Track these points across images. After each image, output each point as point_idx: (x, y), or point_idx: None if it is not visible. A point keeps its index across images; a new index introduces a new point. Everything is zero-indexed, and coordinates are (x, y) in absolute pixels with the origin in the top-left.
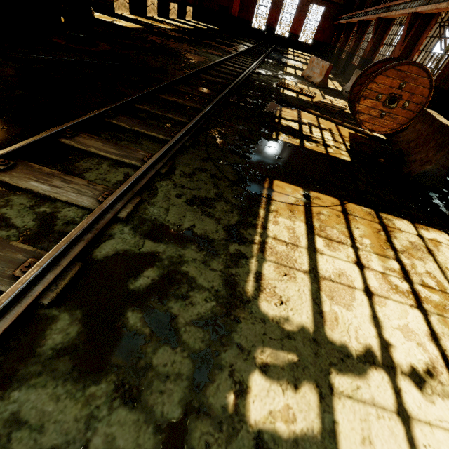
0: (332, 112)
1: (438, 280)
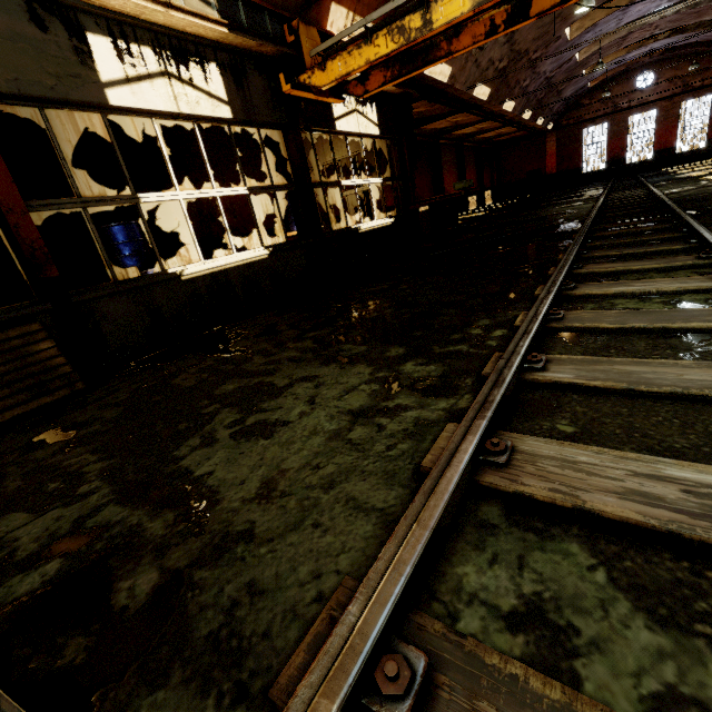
0: None
1: None
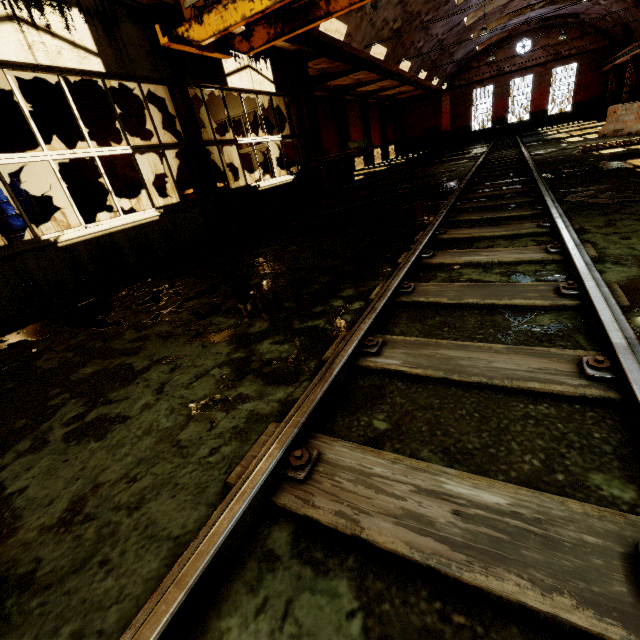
0: None
1: None
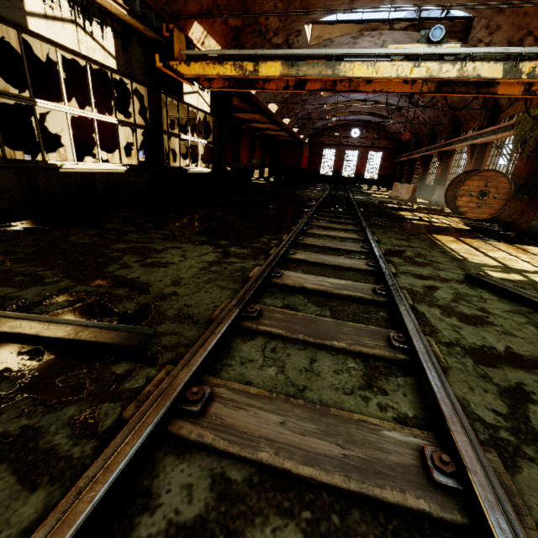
0: (435, 212)
1: None
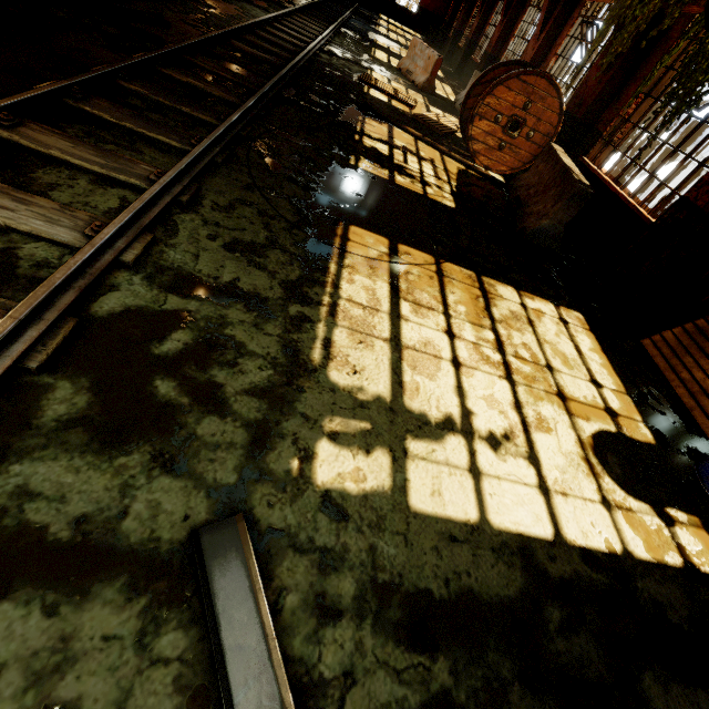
0: (438, 134)
1: (534, 352)
